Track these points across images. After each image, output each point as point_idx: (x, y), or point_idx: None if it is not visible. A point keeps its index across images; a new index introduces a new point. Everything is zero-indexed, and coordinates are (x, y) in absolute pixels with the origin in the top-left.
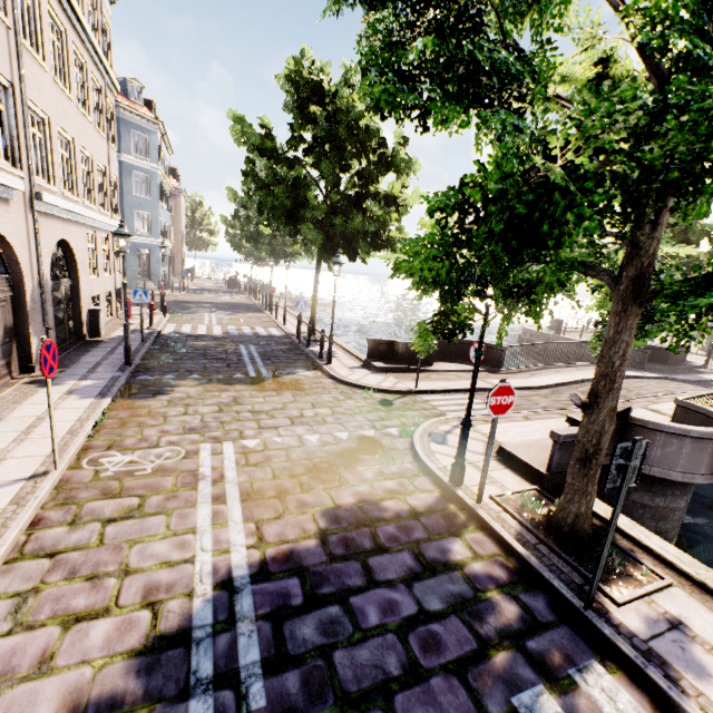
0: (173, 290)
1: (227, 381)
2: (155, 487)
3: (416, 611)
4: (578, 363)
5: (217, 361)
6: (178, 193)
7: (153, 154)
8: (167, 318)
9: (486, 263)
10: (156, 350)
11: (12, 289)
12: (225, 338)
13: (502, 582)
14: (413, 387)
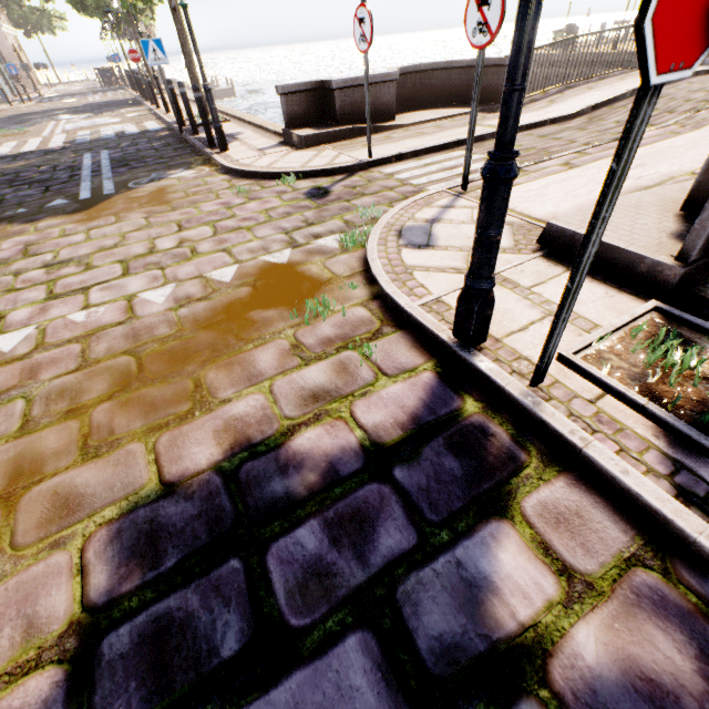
0: (9, 101)
1: (29, 217)
2: None
3: None
4: (616, 72)
5: (30, 186)
6: None
7: None
8: None
9: None
10: None
11: None
12: (64, 149)
13: (697, 708)
14: (365, 156)
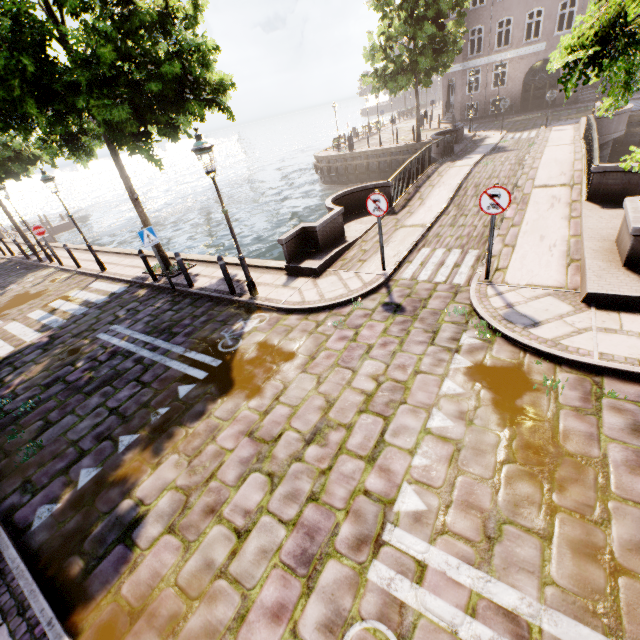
0: None
1: (187, 412)
2: None
3: None
4: (428, 170)
5: (113, 386)
6: None
7: None
8: None
9: None
10: None
11: None
12: (56, 337)
13: None
14: (379, 270)
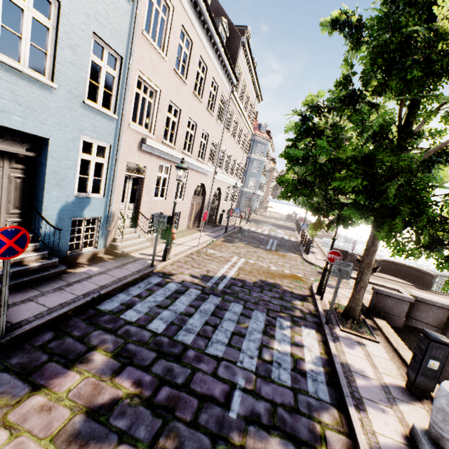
0: (257, 214)
1: (256, 246)
2: (218, 258)
3: (268, 300)
4: None
5: (257, 241)
6: (273, 170)
7: (264, 153)
8: (248, 224)
9: (292, 197)
10: (237, 232)
11: (202, 201)
12: (267, 235)
13: (304, 312)
14: None
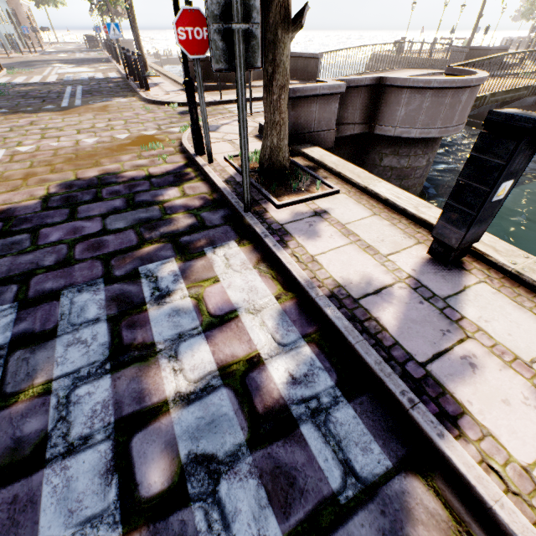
0: (21, 51)
1: (34, 111)
2: None
3: (97, 231)
4: (395, 69)
5: (34, 99)
6: None
7: None
8: (2, 73)
9: None
10: None
11: None
12: (56, 83)
13: (194, 208)
14: (220, 99)
